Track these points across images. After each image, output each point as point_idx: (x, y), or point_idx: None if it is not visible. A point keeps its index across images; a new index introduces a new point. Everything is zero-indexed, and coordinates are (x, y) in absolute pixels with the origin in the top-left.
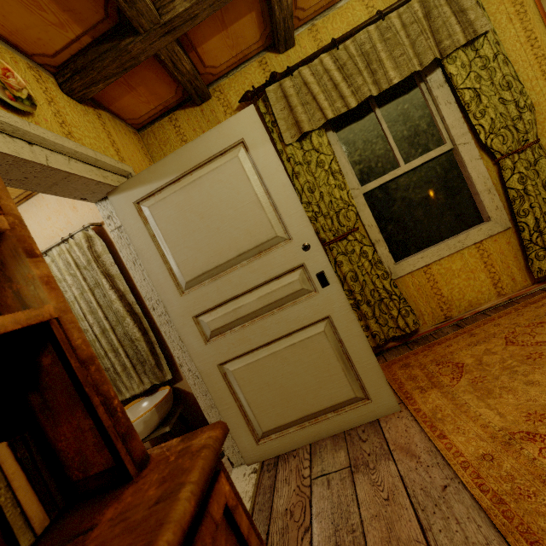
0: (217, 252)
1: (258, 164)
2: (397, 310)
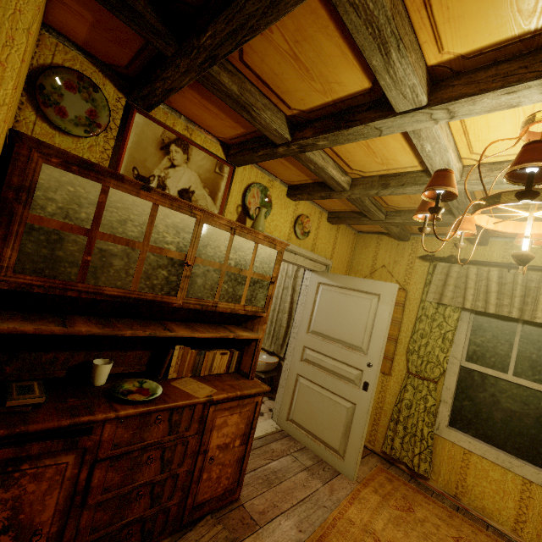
0: (332, 330)
1: (378, 311)
2: (419, 451)
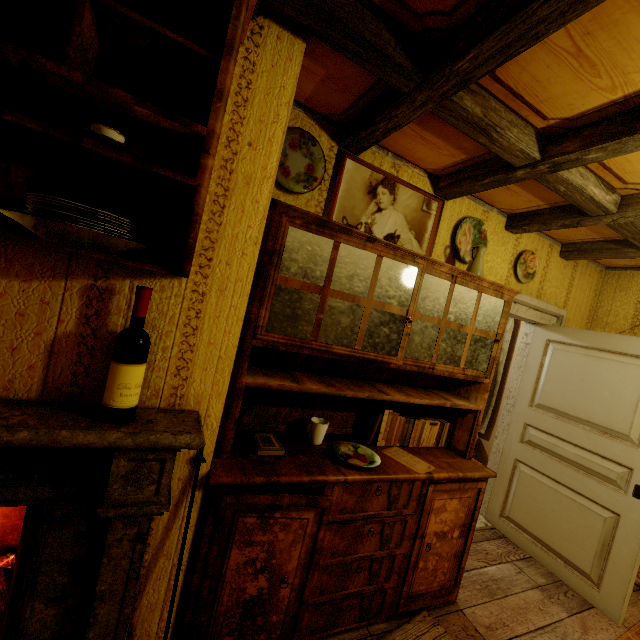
0: (574, 407)
1: None
2: None
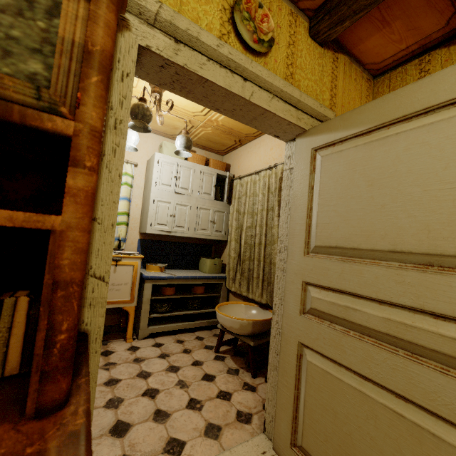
0: (365, 233)
1: None
2: None
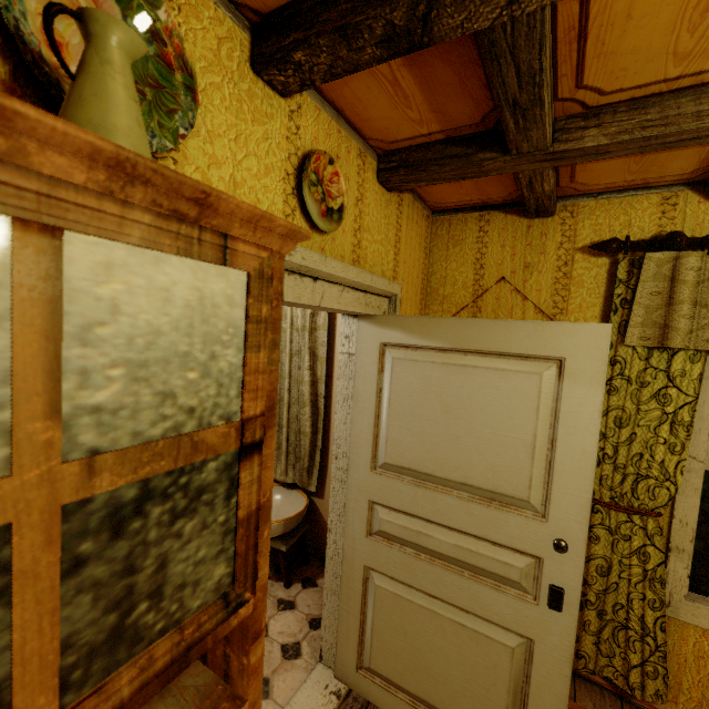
0: (440, 461)
1: (565, 402)
2: (641, 660)
